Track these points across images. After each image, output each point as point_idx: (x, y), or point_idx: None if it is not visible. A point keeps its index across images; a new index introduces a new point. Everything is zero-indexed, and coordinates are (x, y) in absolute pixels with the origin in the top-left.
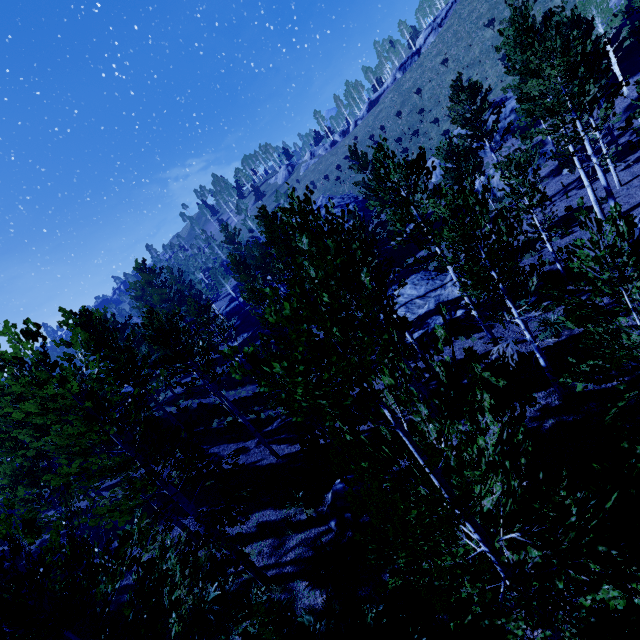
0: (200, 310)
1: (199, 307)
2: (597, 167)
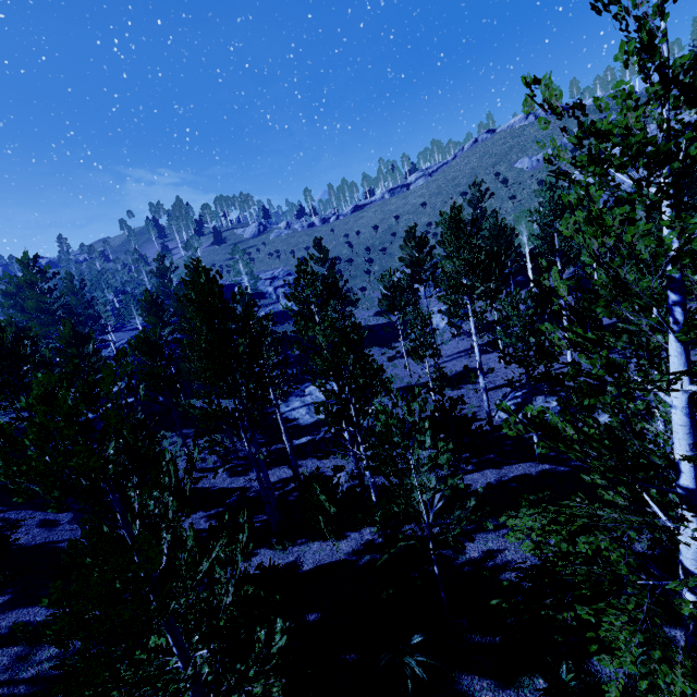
0: (76, 339)
1: (75, 335)
2: (476, 345)
